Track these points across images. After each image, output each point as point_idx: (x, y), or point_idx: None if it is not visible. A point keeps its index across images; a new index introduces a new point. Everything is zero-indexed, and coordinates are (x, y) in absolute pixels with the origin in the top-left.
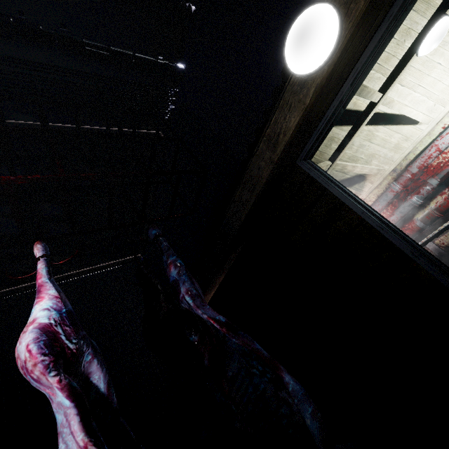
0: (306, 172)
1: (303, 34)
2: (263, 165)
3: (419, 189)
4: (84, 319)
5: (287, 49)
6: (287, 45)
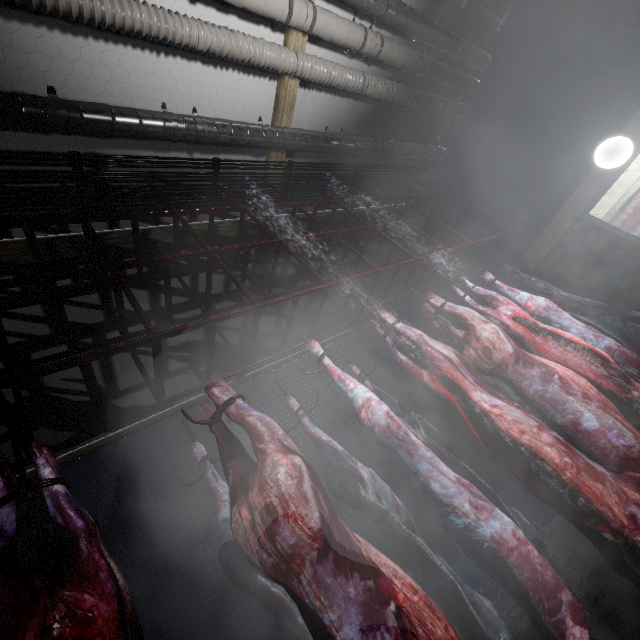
0: (587, 222)
1: (612, 152)
2: (565, 220)
3: (635, 227)
4: (335, 387)
5: (599, 157)
6: (598, 155)
